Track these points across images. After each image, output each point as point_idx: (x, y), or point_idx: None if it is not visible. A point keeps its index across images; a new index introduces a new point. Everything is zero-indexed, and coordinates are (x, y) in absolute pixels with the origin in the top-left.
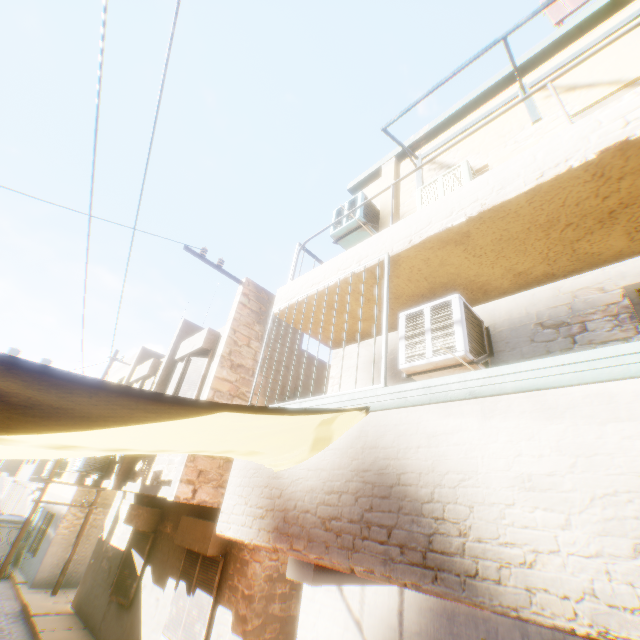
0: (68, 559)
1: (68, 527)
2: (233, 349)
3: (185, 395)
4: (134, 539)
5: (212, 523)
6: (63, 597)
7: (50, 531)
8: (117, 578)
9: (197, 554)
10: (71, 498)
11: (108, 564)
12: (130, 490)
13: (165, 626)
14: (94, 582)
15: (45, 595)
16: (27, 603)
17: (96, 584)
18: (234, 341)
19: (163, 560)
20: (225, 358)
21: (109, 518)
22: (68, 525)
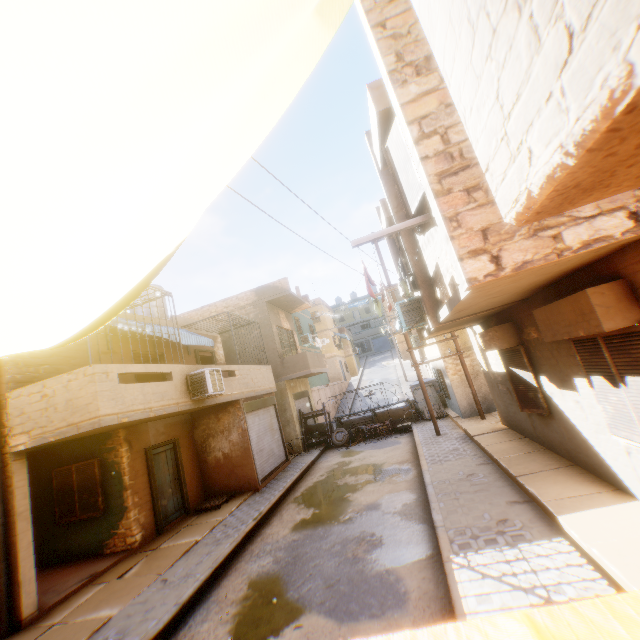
0: (472, 394)
1: (454, 374)
2: (399, 50)
3: (408, 184)
4: (504, 360)
5: (579, 293)
6: (491, 420)
7: (445, 381)
8: (515, 396)
9: (590, 341)
10: (439, 355)
11: (503, 388)
12: (443, 317)
13: (608, 428)
14: (504, 404)
15: (476, 422)
16: (464, 430)
17: (506, 405)
18: (392, 39)
19: (551, 366)
20: (397, 72)
21: (477, 355)
22: (453, 373)
